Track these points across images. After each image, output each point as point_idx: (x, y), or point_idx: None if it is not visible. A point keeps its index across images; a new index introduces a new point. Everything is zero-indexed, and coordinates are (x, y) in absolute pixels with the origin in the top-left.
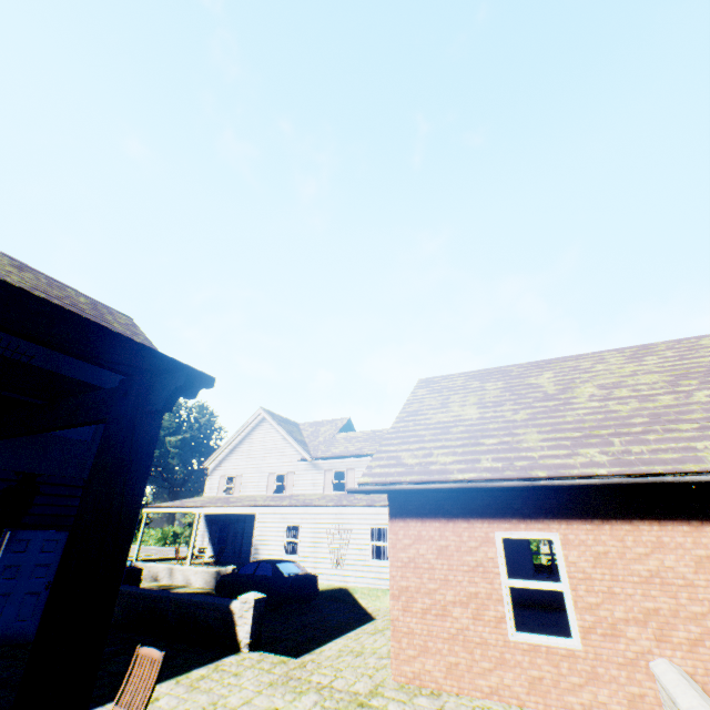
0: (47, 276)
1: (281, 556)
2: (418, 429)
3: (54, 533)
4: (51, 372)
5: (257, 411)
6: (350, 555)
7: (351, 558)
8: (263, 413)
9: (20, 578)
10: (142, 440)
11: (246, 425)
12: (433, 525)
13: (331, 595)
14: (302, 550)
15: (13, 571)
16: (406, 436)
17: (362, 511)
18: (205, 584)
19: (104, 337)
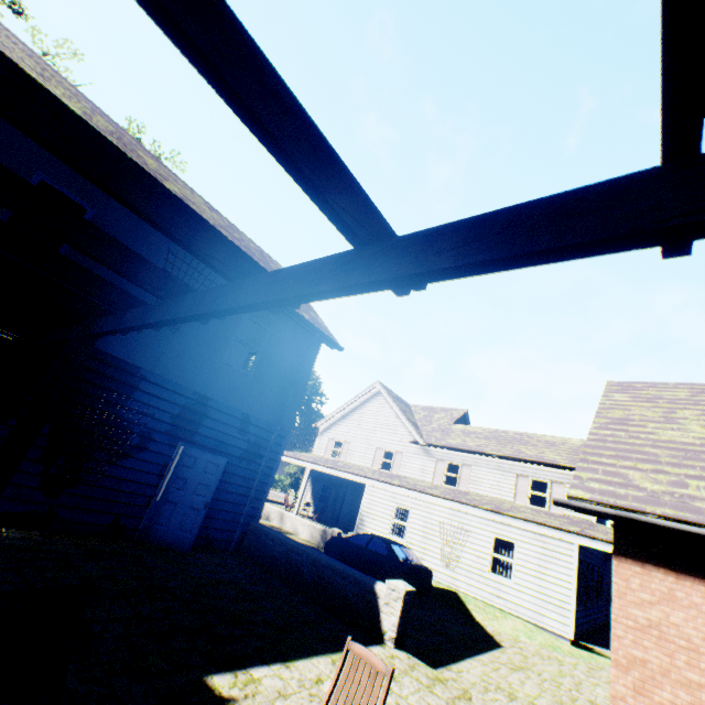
0: (227, 220)
1: (386, 534)
2: (640, 444)
3: (217, 457)
4: None
5: (374, 383)
6: (463, 558)
7: (464, 562)
8: (379, 386)
9: (186, 491)
10: None
11: (361, 395)
12: (698, 588)
13: (438, 594)
14: (409, 536)
15: (182, 483)
16: (622, 449)
17: (485, 516)
18: (311, 537)
19: None
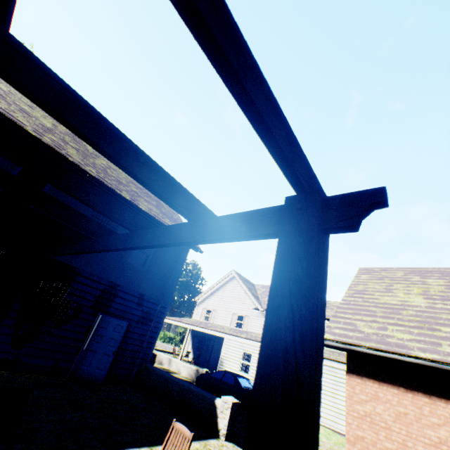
0: None
1: (237, 371)
2: (368, 305)
3: (122, 321)
4: (195, 197)
5: (230, 271)
6: None
7: None
8: (234, 273)
9: (102, 343)
10: (321, 258)
11: (222, 279)
12: (390, 390)
13: None
14: (251, 372)
15: (99, 338)
16: (357, 309)
17: None
18: (188, 375)
19: (294, 145)
